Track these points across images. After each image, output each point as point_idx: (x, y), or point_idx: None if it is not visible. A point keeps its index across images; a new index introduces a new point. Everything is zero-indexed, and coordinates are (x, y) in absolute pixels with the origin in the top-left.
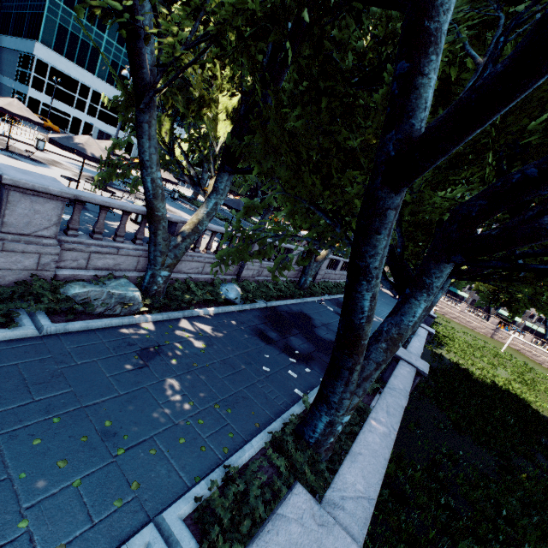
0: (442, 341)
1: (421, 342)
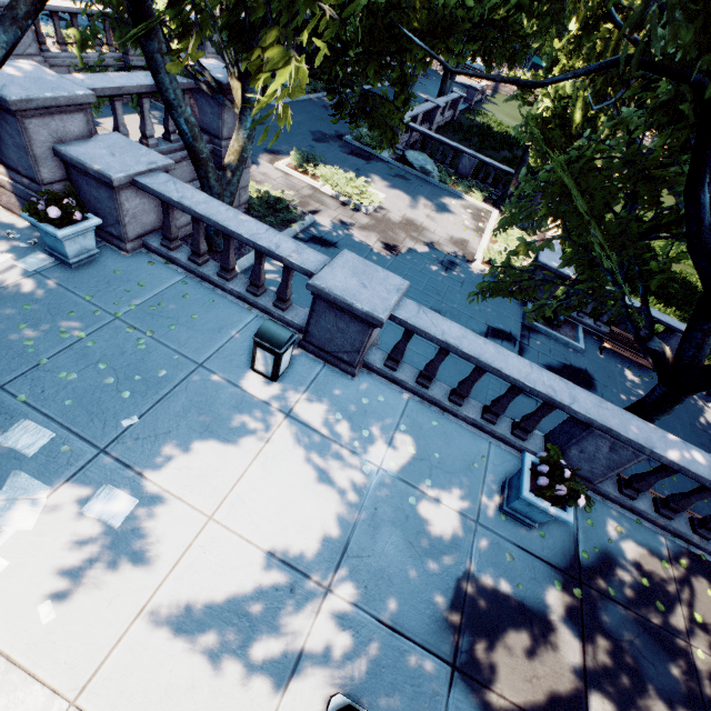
0: (483, 113)
1: (449, 99)
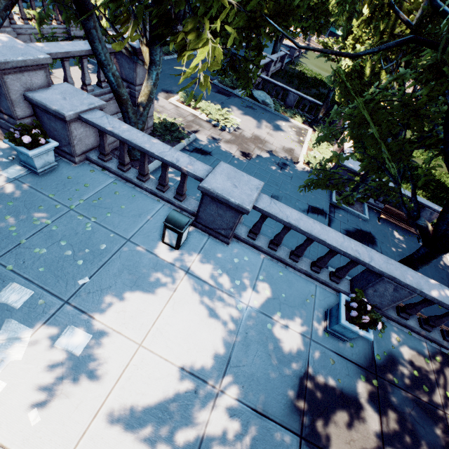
0: (300, 64)
1: (279, 55)
